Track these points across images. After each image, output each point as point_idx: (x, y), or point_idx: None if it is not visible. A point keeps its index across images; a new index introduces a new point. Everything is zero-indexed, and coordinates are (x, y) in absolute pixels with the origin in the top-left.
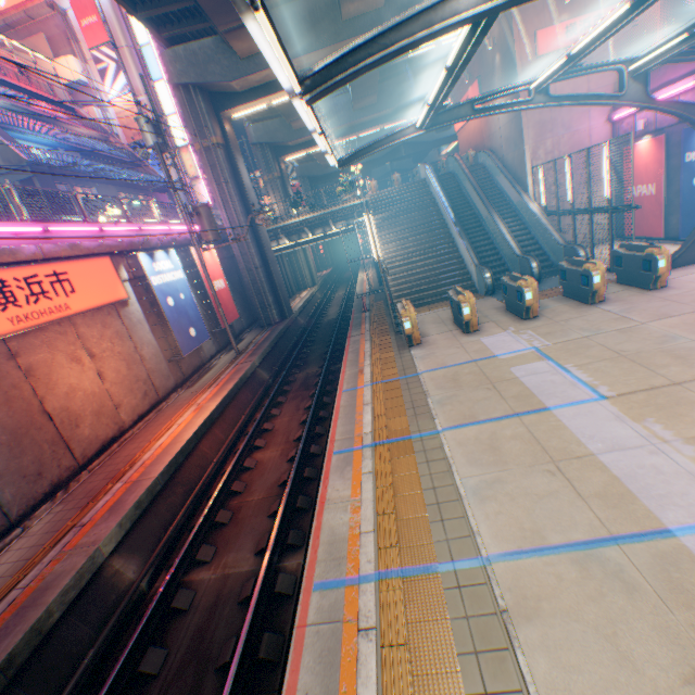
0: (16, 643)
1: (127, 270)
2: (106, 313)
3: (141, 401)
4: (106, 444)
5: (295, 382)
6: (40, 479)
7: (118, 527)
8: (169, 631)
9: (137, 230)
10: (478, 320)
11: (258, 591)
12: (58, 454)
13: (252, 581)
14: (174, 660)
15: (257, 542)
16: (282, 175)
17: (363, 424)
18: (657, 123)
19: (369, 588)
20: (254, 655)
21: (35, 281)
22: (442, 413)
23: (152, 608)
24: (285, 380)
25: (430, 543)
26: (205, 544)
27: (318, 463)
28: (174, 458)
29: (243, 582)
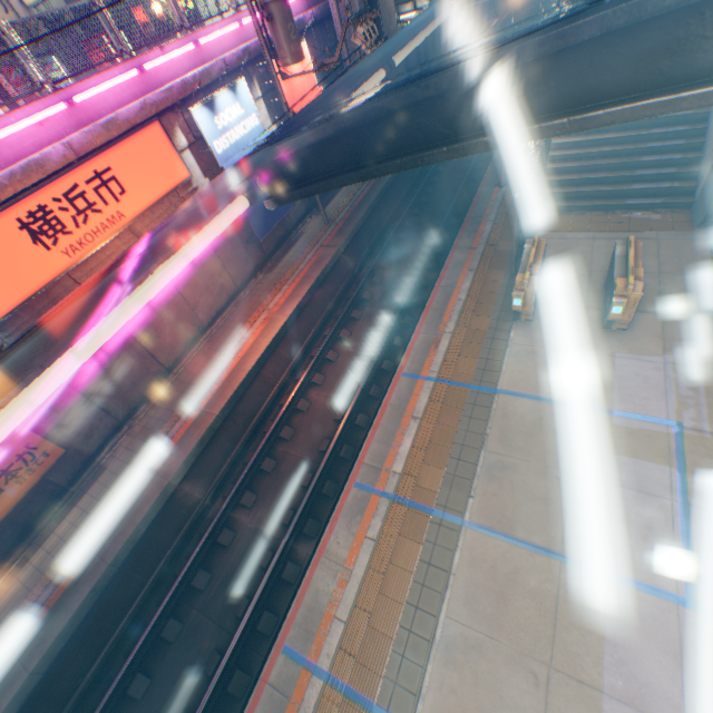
0: (119, 551)
1: (184, 133)
2: (167, 205)
3: (218, 297)
4: (188, 346)
5: (378, 288)
6: (135, 388)
7: (185, 464)
8: (215, 558)
9: (193, 47)
10: (641, 301)
11: (268, 576)
12: (145, 365)
13: (270, 555)
14: (214, 585)
15: (285, 510)
16: None
17: (397, 454)
18: None
19: (317, 684)
20: (256, 622)
21: (76, 196)
22: (482, 493)
23: (204, 541)
24: (368, 281)
25: (380, 676)
26: (249, 491)
27: (359, 439)
28: (234, 394)
29: (266, 546)
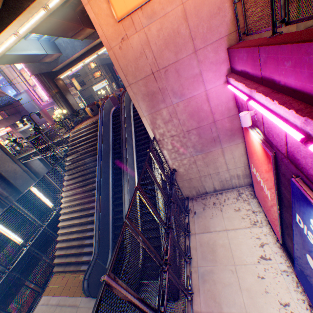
0: None
1: None
2: None
3: None
4: None
5: None
6: None
7: None
8: None
9: None
10: None
11: None
12: None
13: None
14: None
15: None
16: (60, 89)
17: None
18: (266, 129)
19: None
20: None
21: None
22: None
23: None
24: None
25: None
26: None
27: None
28: None
29: None
